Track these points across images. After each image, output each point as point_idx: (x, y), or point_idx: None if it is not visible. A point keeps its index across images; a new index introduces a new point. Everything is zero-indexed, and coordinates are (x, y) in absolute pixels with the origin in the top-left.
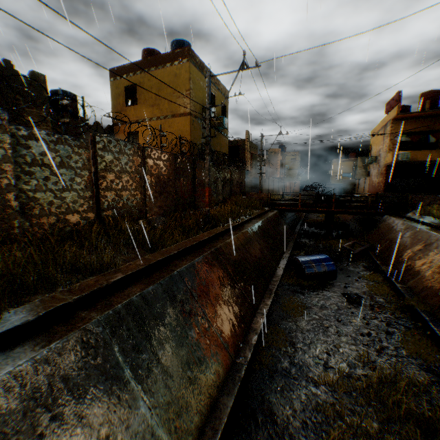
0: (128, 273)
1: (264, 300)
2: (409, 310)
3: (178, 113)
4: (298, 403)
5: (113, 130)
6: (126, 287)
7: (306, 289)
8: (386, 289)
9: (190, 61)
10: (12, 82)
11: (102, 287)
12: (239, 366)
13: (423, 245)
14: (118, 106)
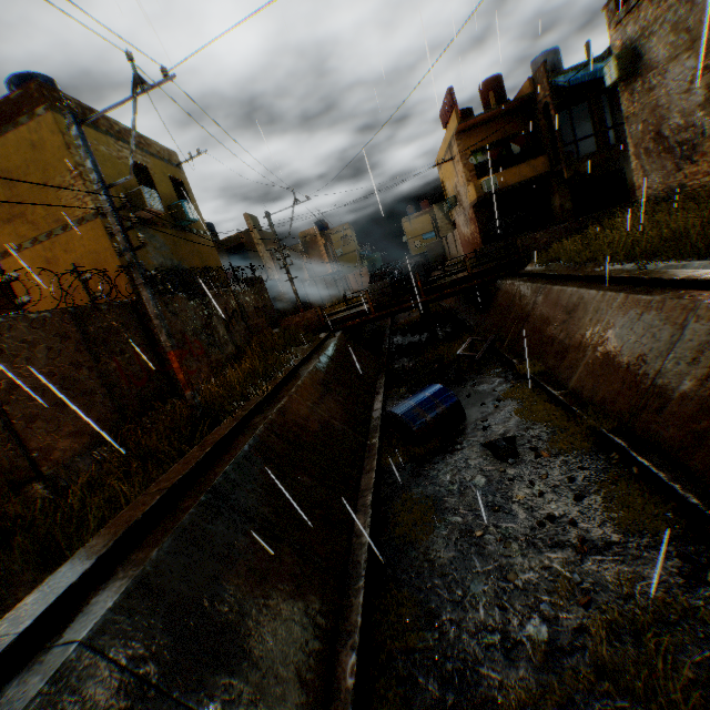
0: None
1: (355, 537)
2: (590, 433)
3: (74, 219)
4: None
5: None
6: None
7: (427, 463)
8: (544, 405)
9: (55, 109)
10: None
11: None
12: None
13: (567, 313)
14: None
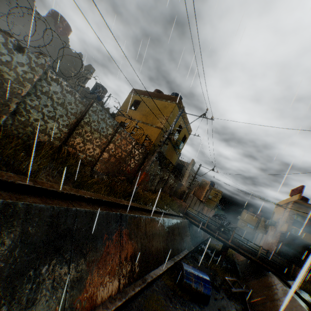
0: (38, 185)
1: (134, 284)
2: None
3: (155, 125)
4: None
5: (114, 116)
6: (26, 194)
7: (177, 298)
8: None
9: (177, 104)
10: (75, 63)
11: (7, 181)
12: None
13: None
14: (125, 106)
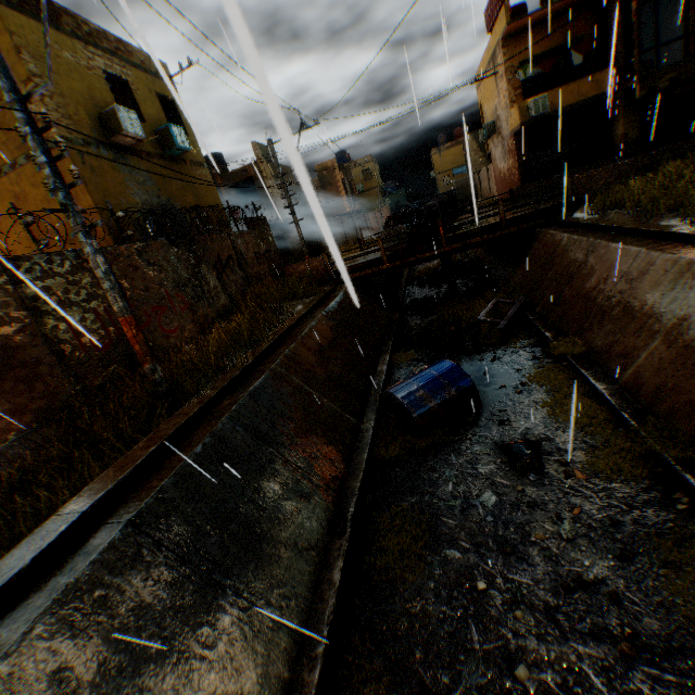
0: None
1: (325, 568)
2: (645, 453)
3: None
4: None
5: None
6: None
7: (427, 461)
8: (581, 401)
9: None
10: None
11: None
12: None
13: (626, 282)
14: None
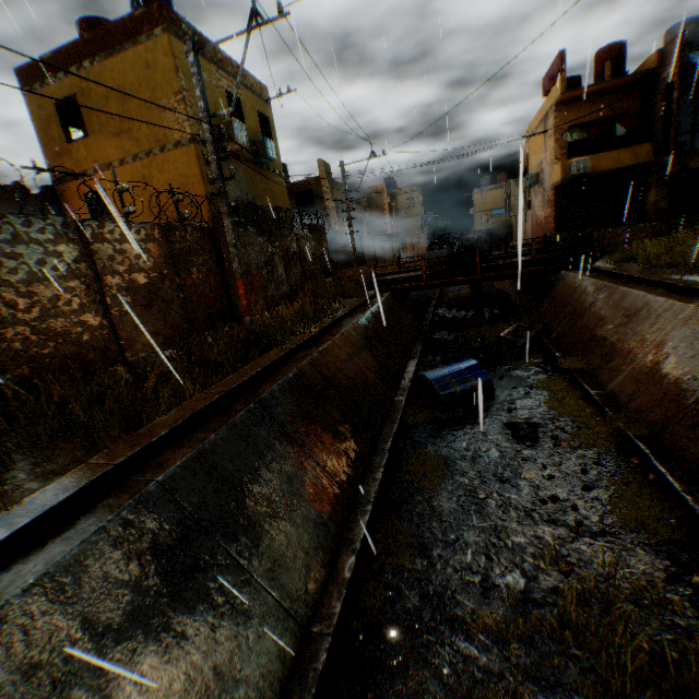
0: (23, 524)
1: (370, 472)
2: (616, 435)
3: (170, 141)
4: (437, 691)
5: (57, 194)
6: (15, 563)
7: (447, 428)
8: (576, 401)
9: (170, 32)
10: None
11: None
12: (317, 643)
13: (626, 316)
14: (55, 146)
